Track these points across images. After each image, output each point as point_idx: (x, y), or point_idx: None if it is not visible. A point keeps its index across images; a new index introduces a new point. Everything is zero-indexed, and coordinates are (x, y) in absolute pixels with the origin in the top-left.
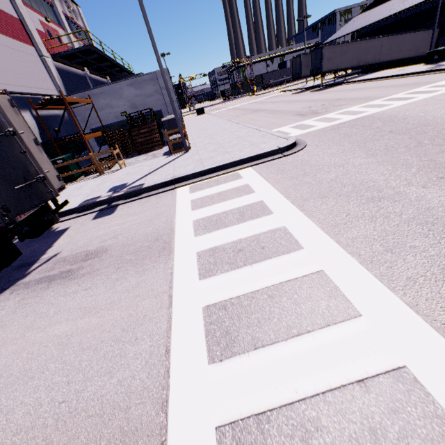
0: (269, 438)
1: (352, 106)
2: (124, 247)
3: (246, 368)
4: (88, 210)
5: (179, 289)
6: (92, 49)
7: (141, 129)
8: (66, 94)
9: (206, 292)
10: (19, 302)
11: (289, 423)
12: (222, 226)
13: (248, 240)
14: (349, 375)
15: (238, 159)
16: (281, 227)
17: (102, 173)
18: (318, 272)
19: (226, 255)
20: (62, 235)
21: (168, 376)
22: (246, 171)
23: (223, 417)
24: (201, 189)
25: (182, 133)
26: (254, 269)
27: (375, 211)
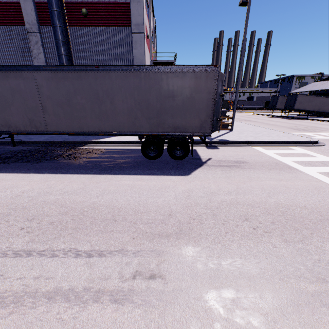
0: None
1: None
2: (258, 163)
3: None
4: (197, 144)
5: (327, 181)
6: (174, 63)
7: None
8: None
9: None
10: (222, 170)
11: None
12: (317, 166)
13: None
14: None
15: (286, 140)
16: None
17: None
18: None
19: None
20: (197, 151)
21: None
22: (294, 147)
23: None
24: (272, 149)
25: (233, 120)
26: None
27: None
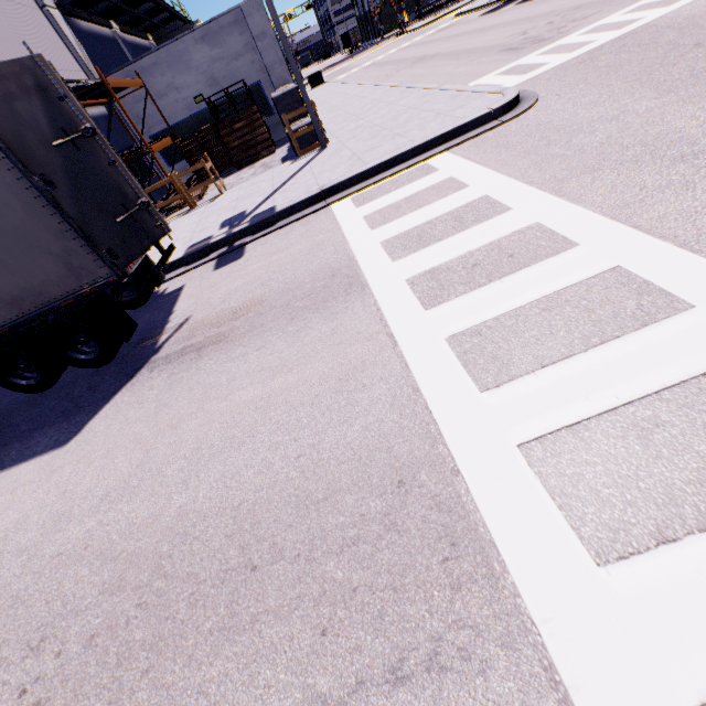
0: (593, 443)
1: (611, 14)
2: (287, 294)
3: (537, 388)
4: (201, 259)
5: (399, 326)
6: None
7: (234, 123)
8: (98, 77)
9: (442, 322)
10: (169, 378)
11: (616, 427)
12: (432, 240)
13: (483, 250)
14: (690, 370)
15: (423, 141)
16: (533, 225)
17: (194, 206)
18: (611, 269)
19: (454, 275)
20: (179, 297)
21: (429, 412)
22: (441, 159)
23: (523, 435)
24: (374, 199)
25: (313, 115)
26: (507, 283)
27: (691, 174)
